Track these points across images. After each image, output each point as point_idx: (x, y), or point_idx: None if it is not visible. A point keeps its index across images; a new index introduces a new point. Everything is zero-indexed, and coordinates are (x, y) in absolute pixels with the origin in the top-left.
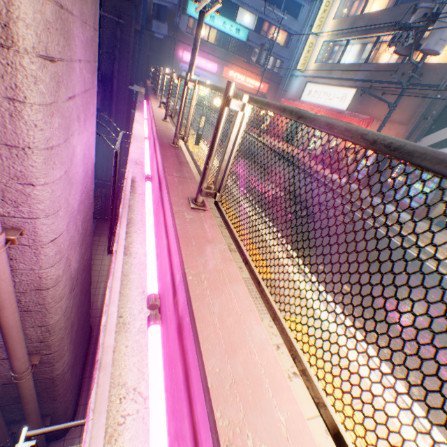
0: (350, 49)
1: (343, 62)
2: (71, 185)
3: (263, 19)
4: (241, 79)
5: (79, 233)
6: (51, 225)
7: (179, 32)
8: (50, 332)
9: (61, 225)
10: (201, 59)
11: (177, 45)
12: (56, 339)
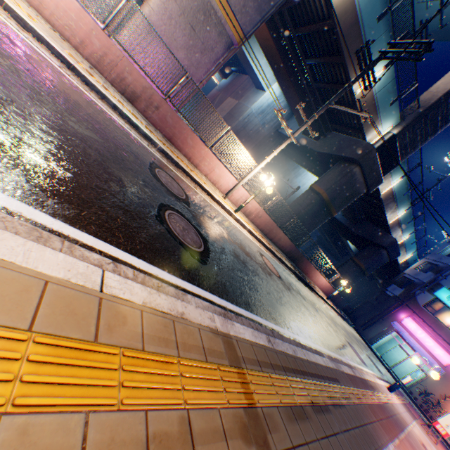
0: None
1: None
2: None
3: None
4: None
5: None
6: None
7: (412, 299)
8: None
9: None
10: (428, 336)
11: (403, 306)
12: None
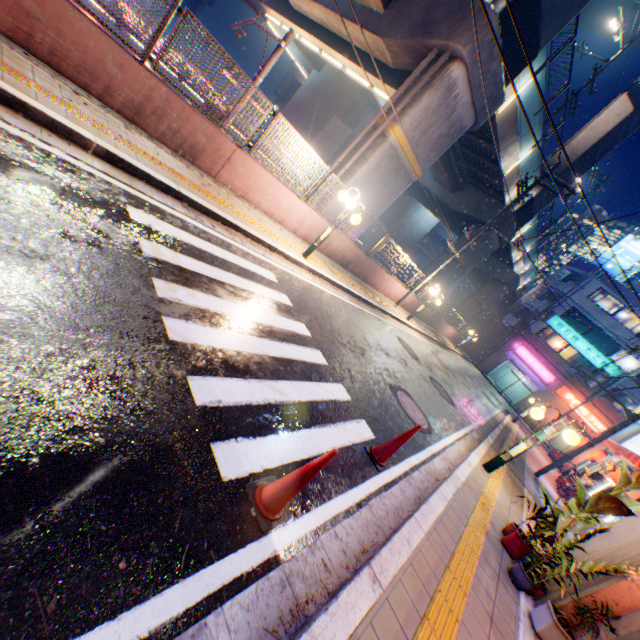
0: None
1: None
2: None
3: None
4: (581, 410)
5: None
6: None
7: (526, 329)
8: None
9: None
10: (537, 361)
11: (517, 336)
12: None
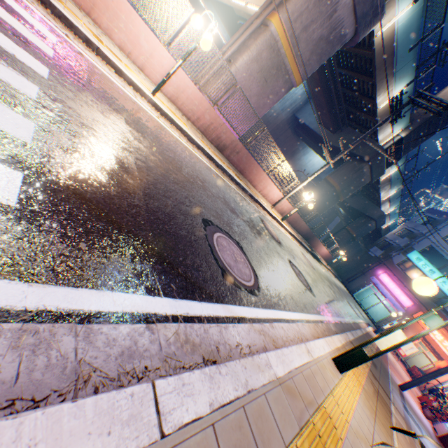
0: None
1: None
2: None
3: None
4: (436, 334)
5: None
6: None
7: (389, 260)
8: None
9: None
10: (397, 287)
11: (381, 265)
12: None
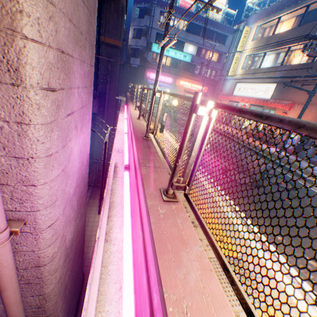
0: (267, 57)
1: (262, 67)
2: (68, 177)
3: (201, 47)
4: (188, 85)
5: (75, 210)
6: (48, 214)
7: (147, 62)
8: (46, 299)
9: (58, 212)
10: (161, 76)
11: (146, 69)
12: (51, 304)
